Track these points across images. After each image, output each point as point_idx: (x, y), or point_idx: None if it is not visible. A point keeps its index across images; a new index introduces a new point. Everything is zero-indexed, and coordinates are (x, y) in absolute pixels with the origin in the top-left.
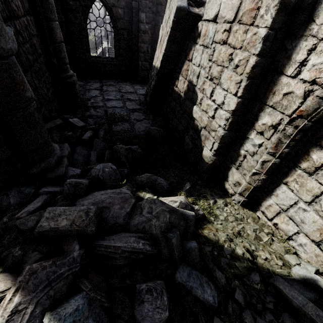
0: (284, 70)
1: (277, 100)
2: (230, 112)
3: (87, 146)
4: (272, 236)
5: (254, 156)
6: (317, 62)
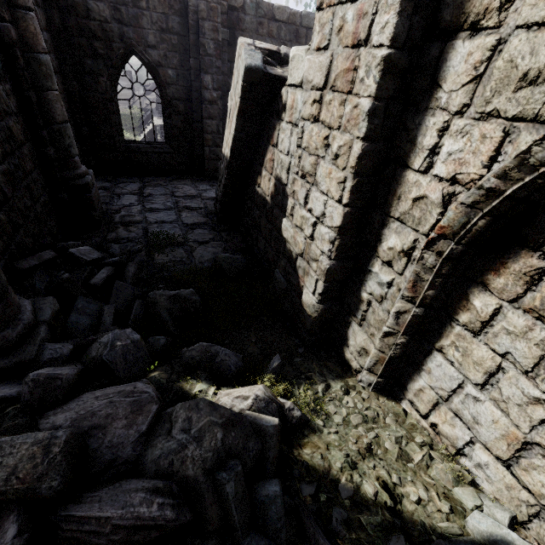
0: (409, 161)
1: (405, 208)
2: (335, 230)
3: (100, 296)
4: (430, 449)
5: (382, 303)
6: (454, 149)
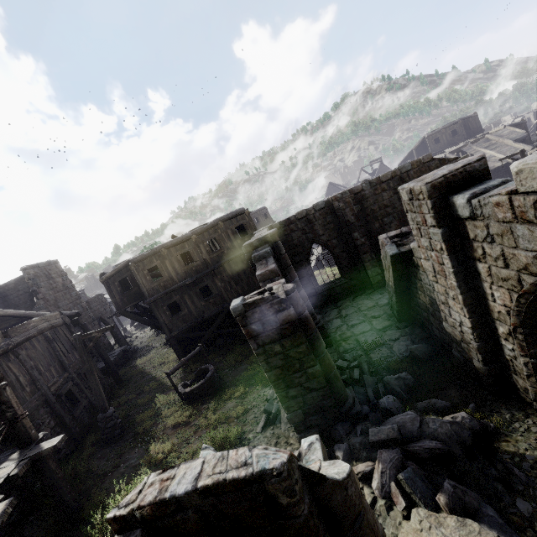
0: (486, 297)
1: (496, 315)
2: (470, 329)
3: (360, 384)
4: None
5: (516, 360)
6: (498, 295)
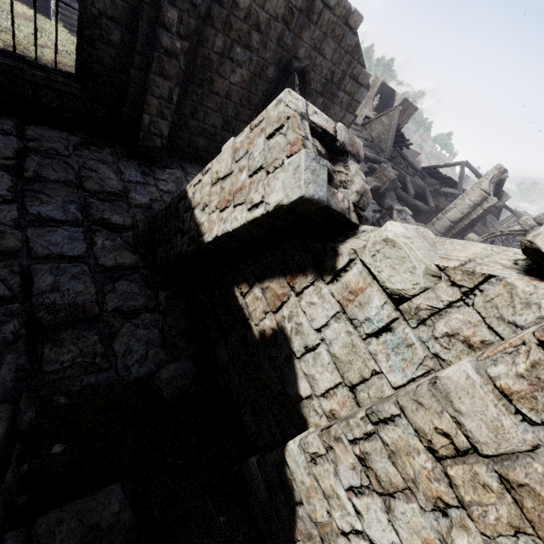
0: None
1: None
2: None
3: None
4: None
5: None
6: None
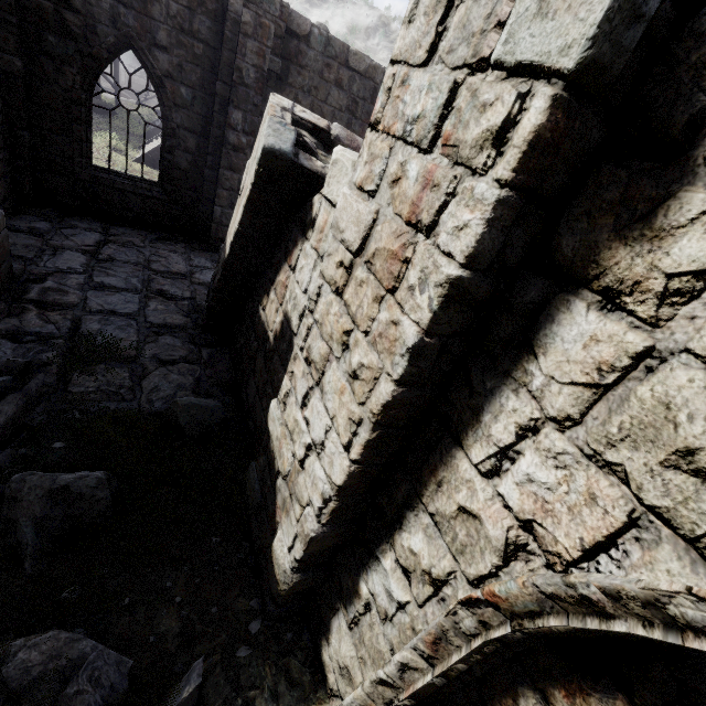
0: (465, 439)
1: (445, 509)
2: (332, 487)
3: None
4: None
5: (386, 627)
6: (539, 478)
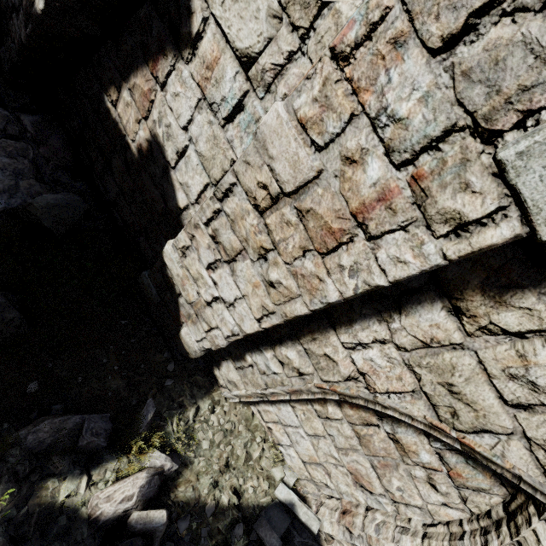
0: (339, 329)
1: (315, 350)
2: (242, 333)
3: None
4: (263, 443)
5: (264, 377)
6: (377, 363)
